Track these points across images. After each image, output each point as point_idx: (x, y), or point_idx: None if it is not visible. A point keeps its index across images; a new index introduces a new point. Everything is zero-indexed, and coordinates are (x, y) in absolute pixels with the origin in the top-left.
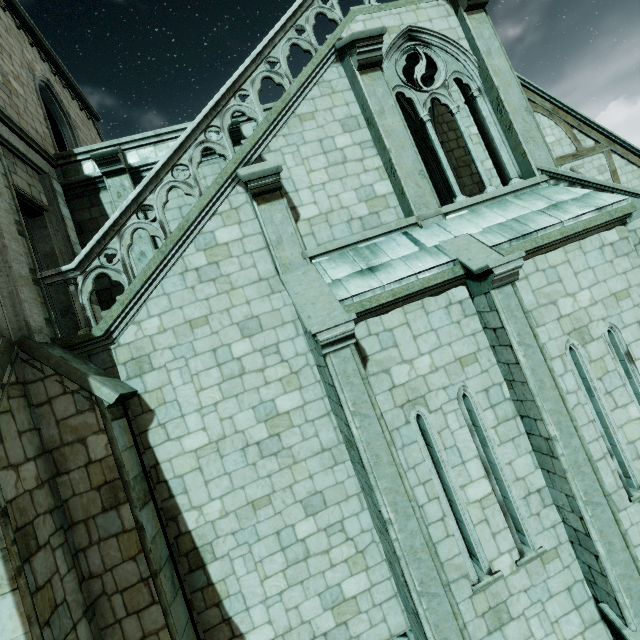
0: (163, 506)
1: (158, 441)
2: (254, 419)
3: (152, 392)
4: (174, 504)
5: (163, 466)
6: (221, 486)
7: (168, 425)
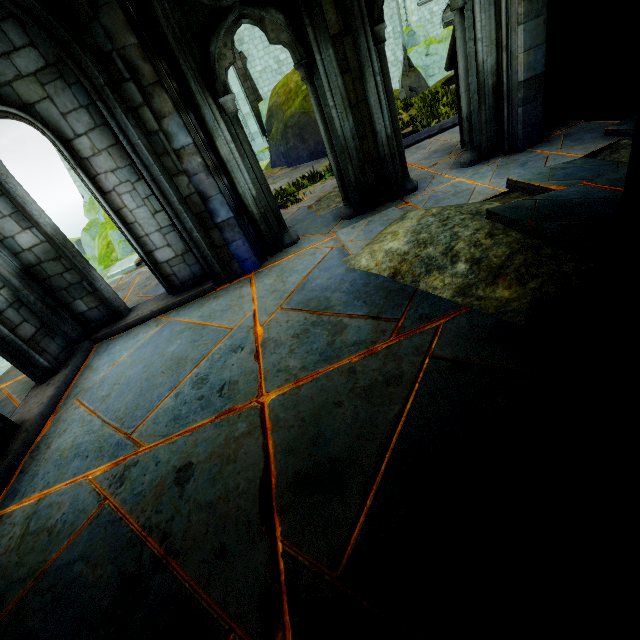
0: (254, 88)
1: (250, 68)
2: (274, 62)
3: (246, 52)
4: (256, 87)
5: (252, 76)
6: (267, 83)
7: (251, 63)
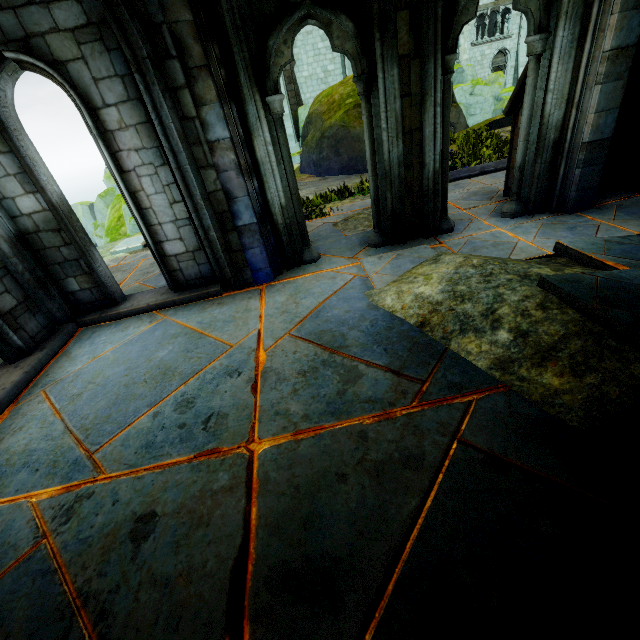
0: (296, 91)
1: (296, 72)
2: (321, 71)
3: (296, 55)
4: (299, 91)
5: (297, 80)
6: (311, 89)
7: (299, 67)
